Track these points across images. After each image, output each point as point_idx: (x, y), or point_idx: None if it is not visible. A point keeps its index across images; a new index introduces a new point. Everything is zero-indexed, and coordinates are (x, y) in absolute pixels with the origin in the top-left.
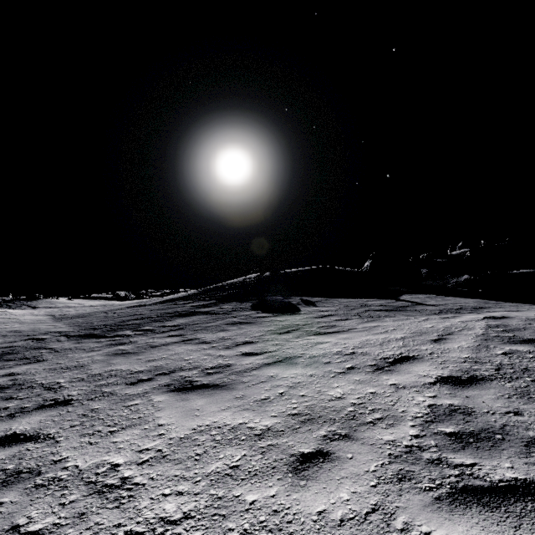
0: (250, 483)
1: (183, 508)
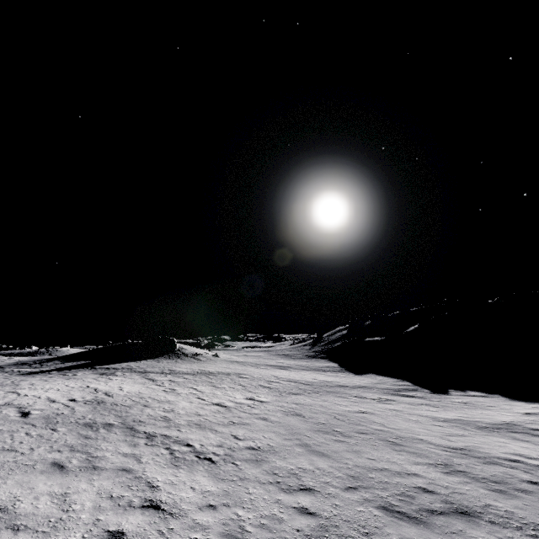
0: None
1: None
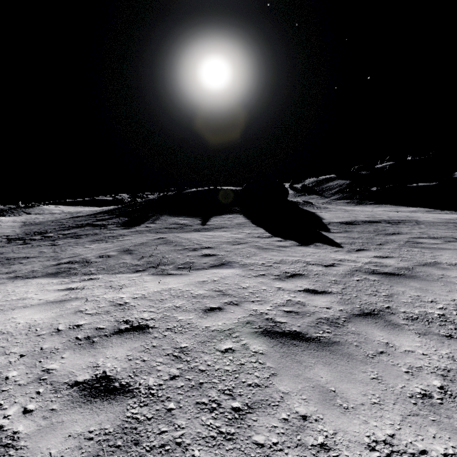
0: None
1: None
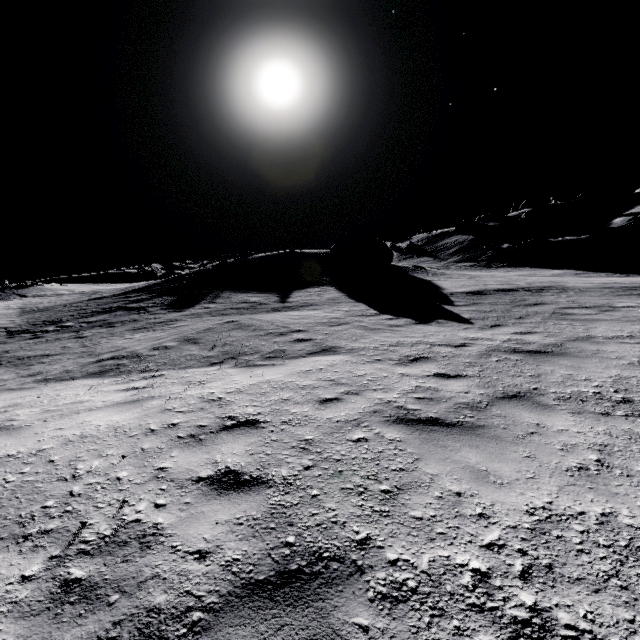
0: None
1: None
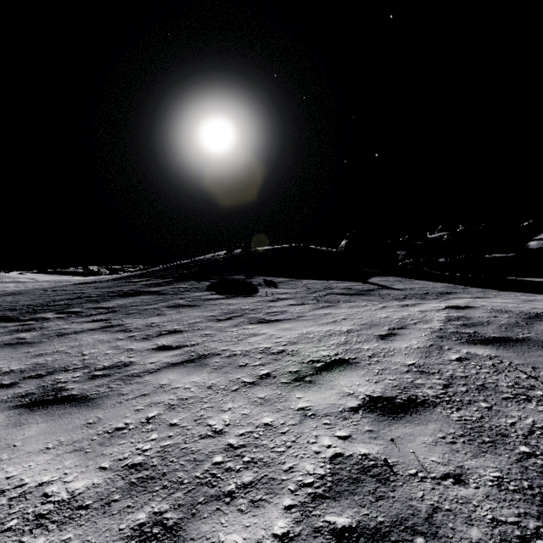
0: None
1: None
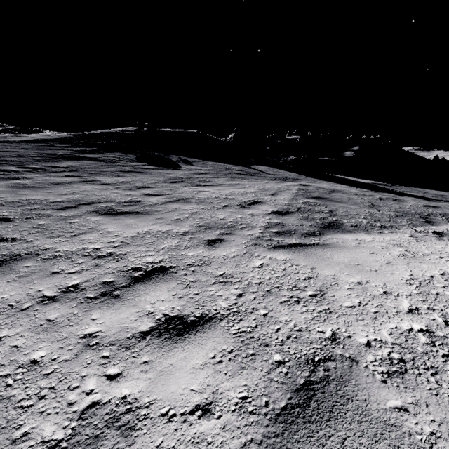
0: (188, 250)
1: (157, 259)
